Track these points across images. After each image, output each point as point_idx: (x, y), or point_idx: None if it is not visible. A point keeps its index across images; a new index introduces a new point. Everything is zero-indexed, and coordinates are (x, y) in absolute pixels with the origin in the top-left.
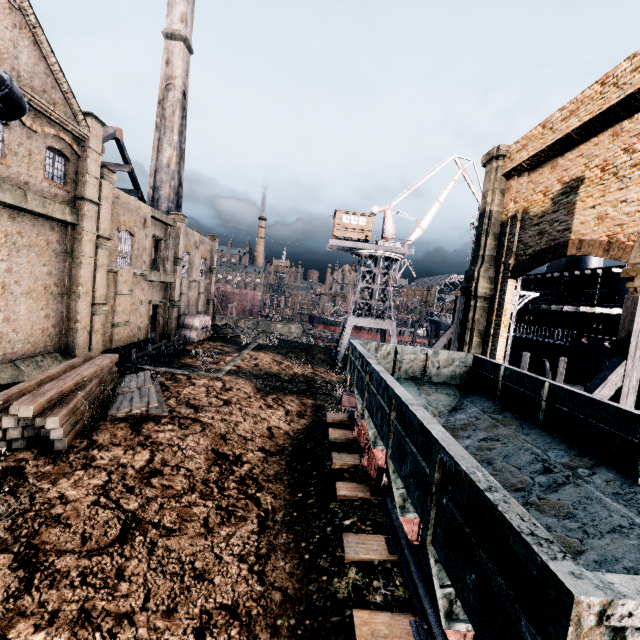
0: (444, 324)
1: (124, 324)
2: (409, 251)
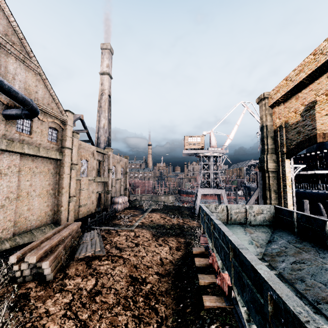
0: (252, 187)
1: (84, 205)
2: (225, 151)
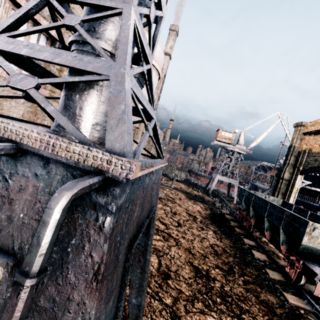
0: (260, 186)
1: None
2: (249, 151)
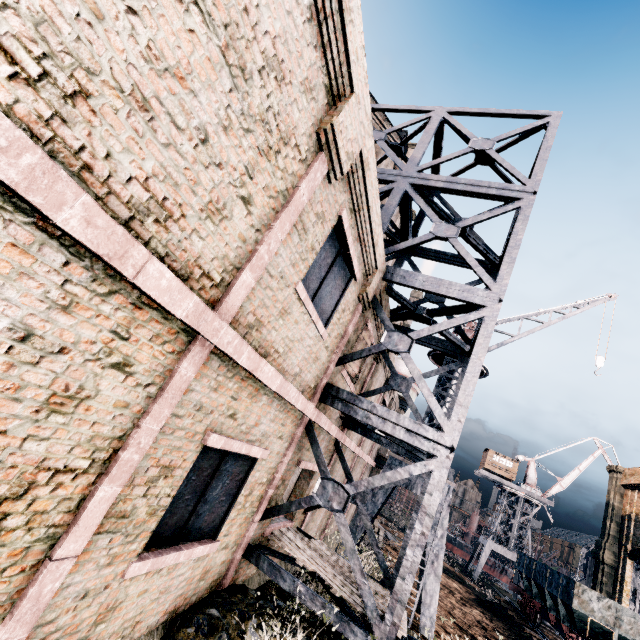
0: None
1: None
2: (549, 502)
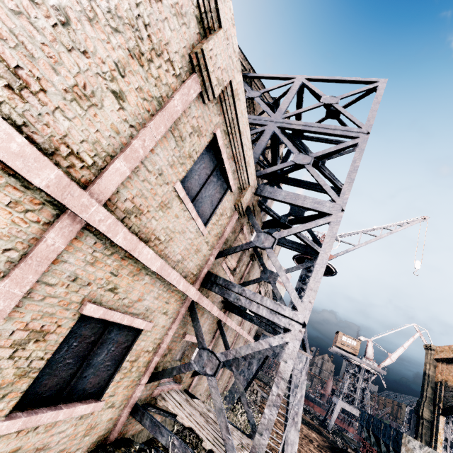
0: None
1: None
2: (382, 371)
